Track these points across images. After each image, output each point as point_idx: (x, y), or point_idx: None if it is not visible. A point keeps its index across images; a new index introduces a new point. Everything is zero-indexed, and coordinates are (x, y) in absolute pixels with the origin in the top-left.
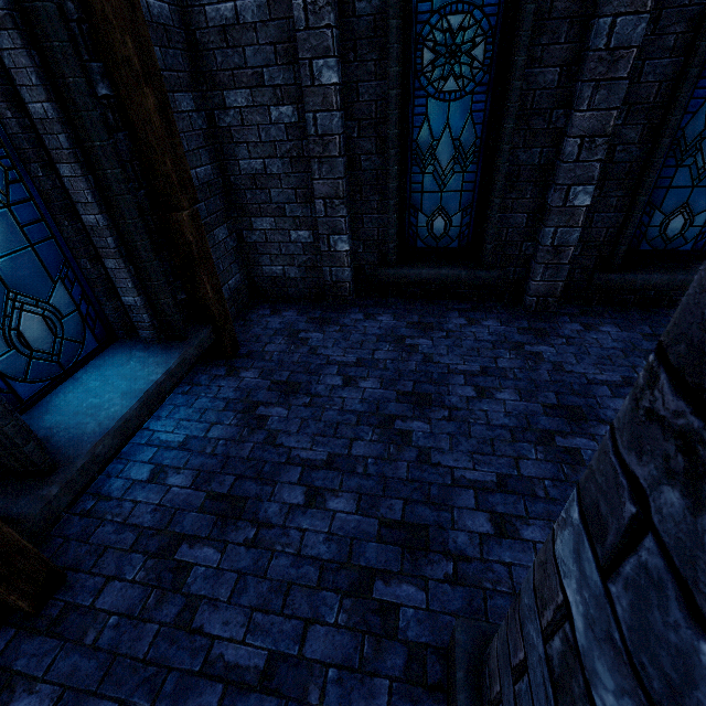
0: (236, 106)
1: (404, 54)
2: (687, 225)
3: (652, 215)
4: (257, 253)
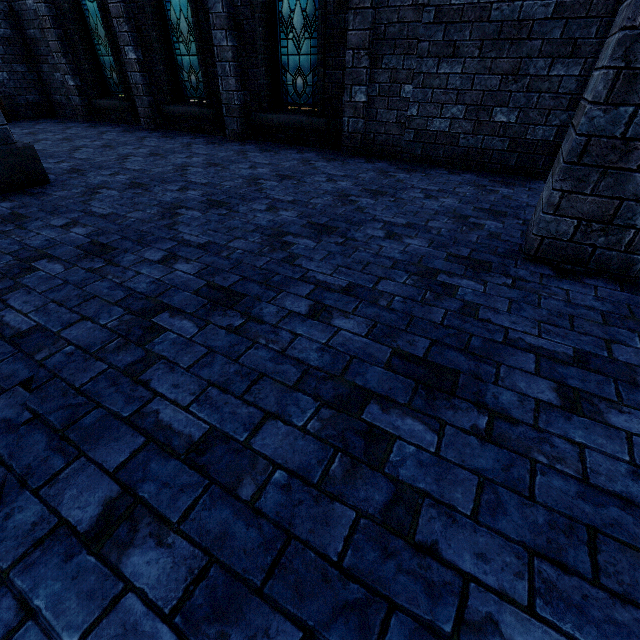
0: (17, 1)
1: None
2: (198, 80)
3: (183, 73)
4: (49, 87)
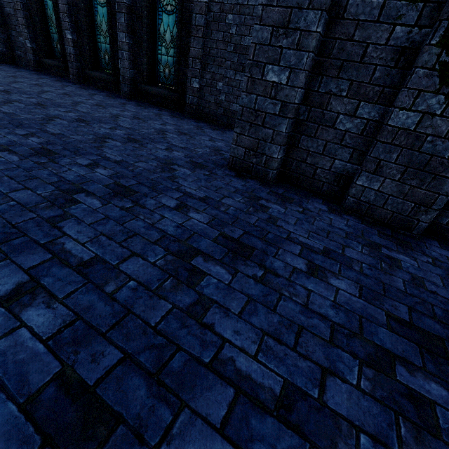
0: None
1: None
2: (109, 59)
3: (101, 53)
4: (14, 45)
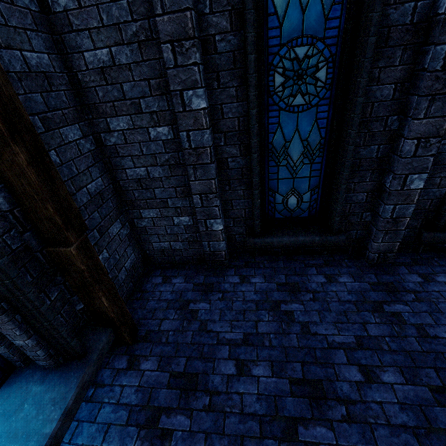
0: (119, 129)
1: (259, 79)
2: None
3: None
4: (147, 234)
